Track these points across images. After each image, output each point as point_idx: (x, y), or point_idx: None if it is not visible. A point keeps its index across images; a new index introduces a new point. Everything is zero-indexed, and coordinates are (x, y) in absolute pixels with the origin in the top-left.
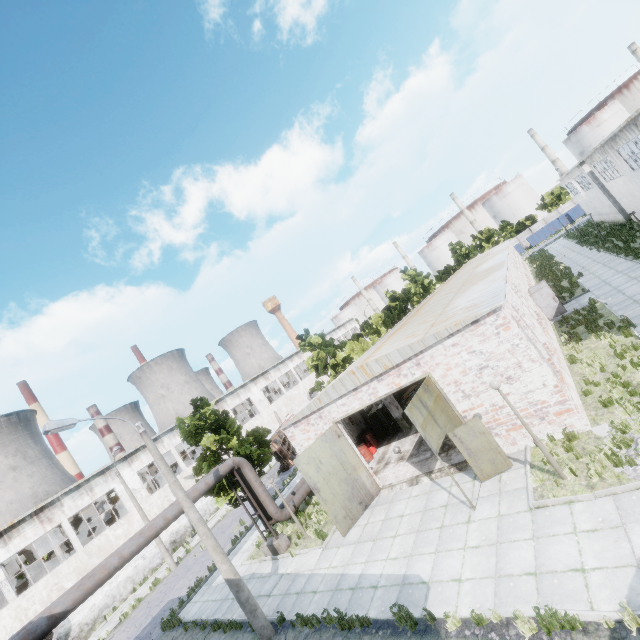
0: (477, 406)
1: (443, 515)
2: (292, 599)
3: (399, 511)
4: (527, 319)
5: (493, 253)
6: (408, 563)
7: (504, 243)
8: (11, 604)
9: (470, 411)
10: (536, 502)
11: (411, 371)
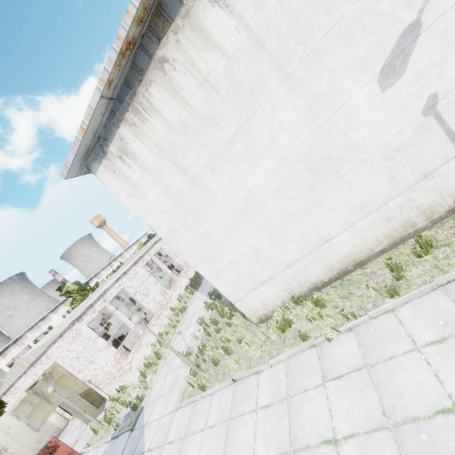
0: (86, 376)
1: None
2: None
3: None
4: (136, 297)
5: None
6: None
7: None
8: None
9: (85, 378)
10: (81, 451)
11: (47, 361)
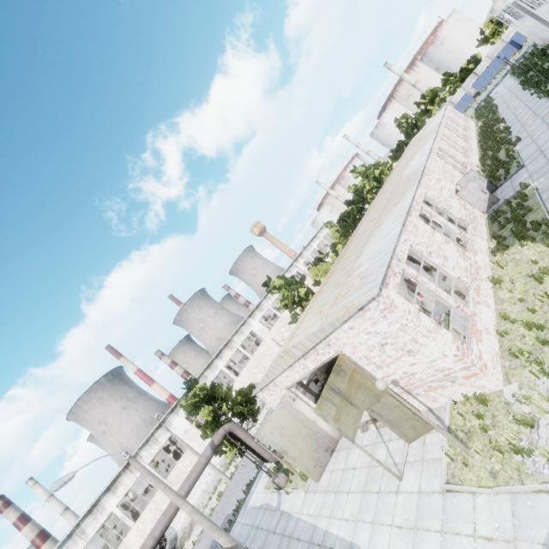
0: (391, 374)
1: (381, 477)
2: (286, 542)
3: (353, 462)
4: (434, 259)
5: (426, 135)
6: (354, 529)
7: (440, 112)
8: (133, 528)
9: (387, 378)
10: (446, 486)
11: (326, 350)
